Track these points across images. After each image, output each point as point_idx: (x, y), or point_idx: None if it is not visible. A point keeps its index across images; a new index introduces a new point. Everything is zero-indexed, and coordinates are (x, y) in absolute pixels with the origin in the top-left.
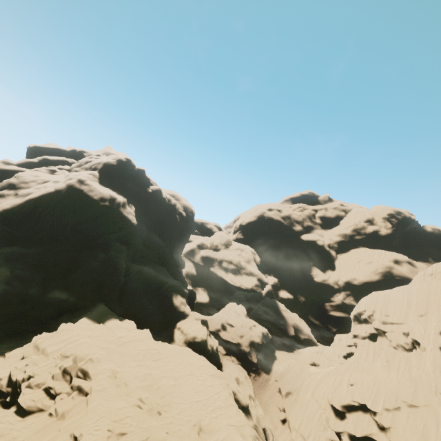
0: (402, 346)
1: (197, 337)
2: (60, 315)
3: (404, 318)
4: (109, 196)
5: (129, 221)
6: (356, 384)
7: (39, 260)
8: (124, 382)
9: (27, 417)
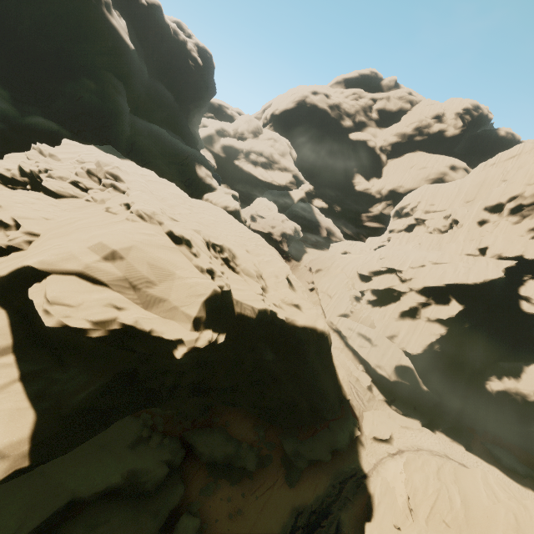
0: (439, 230)
1: (229, 207)
2: None
3: (449, 205)
4: None
5: (122, 39)
6: (387, 257)
7: None
8: (162, 198)
9: (61, 199)
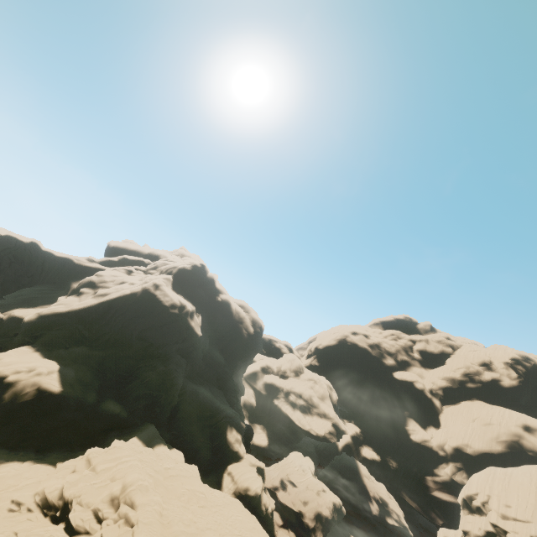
0: None
1: (250, 489)
2: (109, 430)
3: (531, 513)
4: (179, 304)
5: (195, 332)
6: None
7: (101, 365)
8: (169, 521)
9: (75, 536)
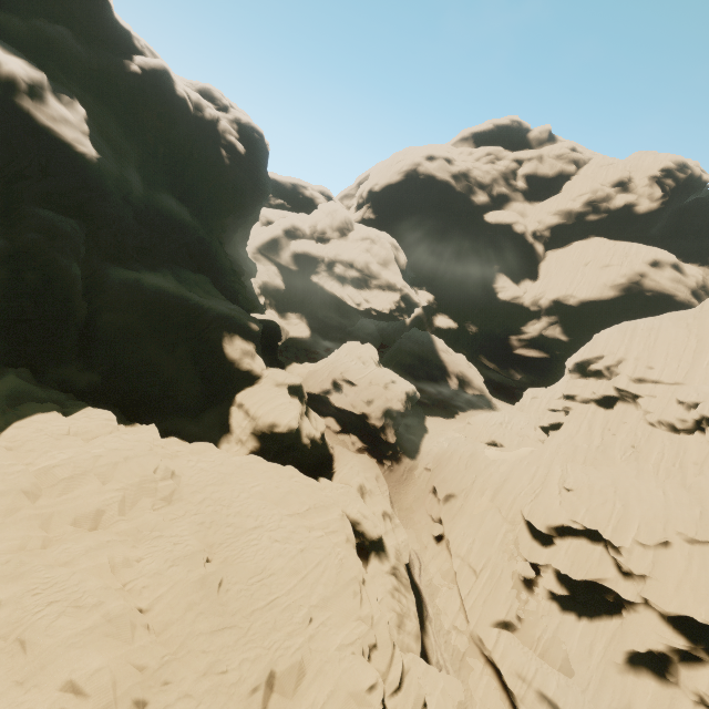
0: (670, 424)
1: (278, 425)
2: None
3: (685, 373)
4: None
5: (67, 146)
6: (579, 490)
7: None
8: (18, 635)
9: None
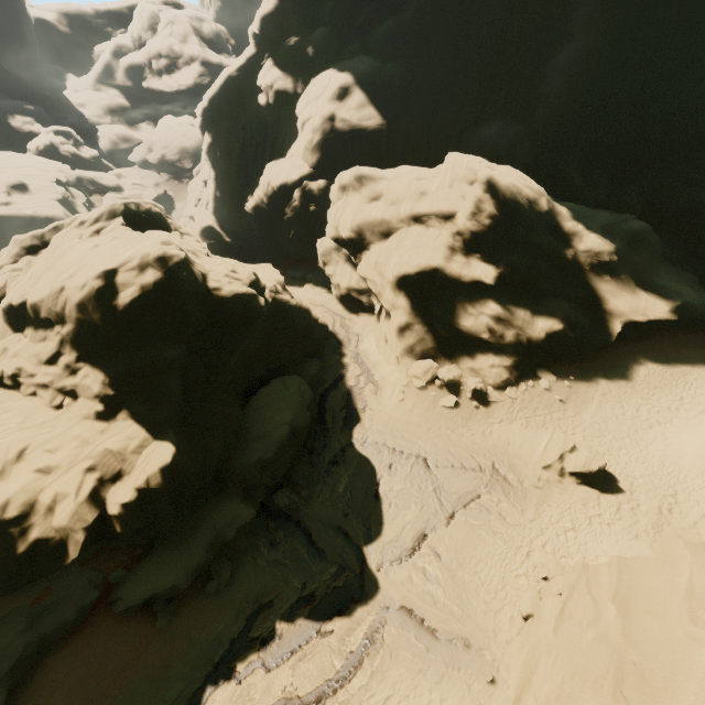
0: None
1: (39, 147)
2: None
3: None
4: None
5: None
6: None
7: None
8: None
9: None
